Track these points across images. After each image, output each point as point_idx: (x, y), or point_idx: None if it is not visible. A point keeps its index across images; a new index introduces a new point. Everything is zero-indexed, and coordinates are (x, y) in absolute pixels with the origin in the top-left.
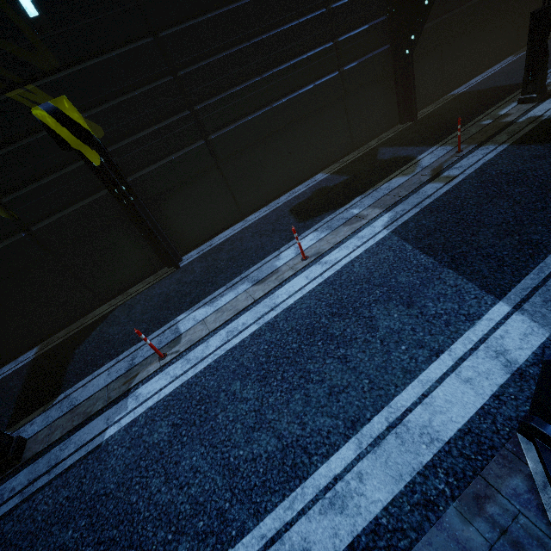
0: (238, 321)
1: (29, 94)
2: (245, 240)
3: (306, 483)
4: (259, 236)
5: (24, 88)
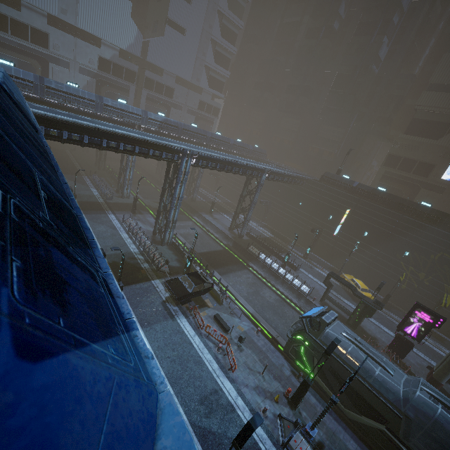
0: (424, 340)
1: (447, 287)
2: (445, 341)
3: (415, 349)
4: (449, 345)
5: (448, 286)
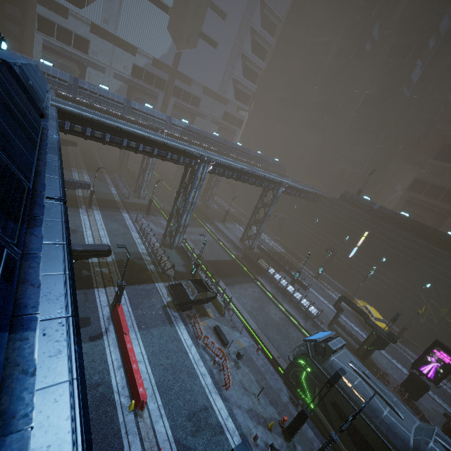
0: (442, 384)
1: None
2: None
3: (431, 392)
4: None
5: None
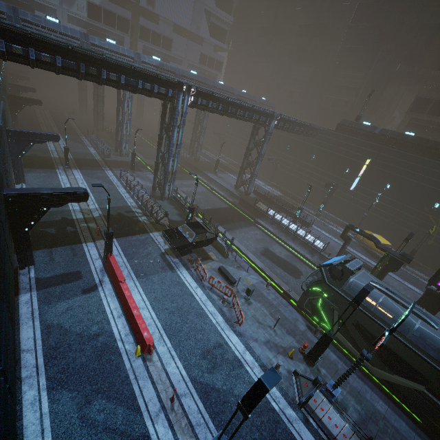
0: None
1: None
2: None
3: None
4: None
5: None
